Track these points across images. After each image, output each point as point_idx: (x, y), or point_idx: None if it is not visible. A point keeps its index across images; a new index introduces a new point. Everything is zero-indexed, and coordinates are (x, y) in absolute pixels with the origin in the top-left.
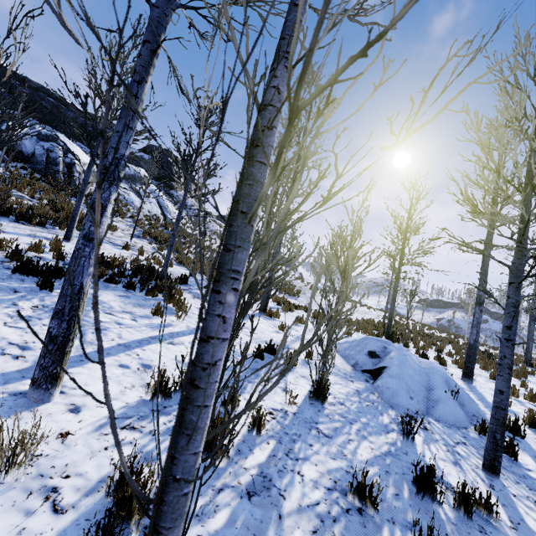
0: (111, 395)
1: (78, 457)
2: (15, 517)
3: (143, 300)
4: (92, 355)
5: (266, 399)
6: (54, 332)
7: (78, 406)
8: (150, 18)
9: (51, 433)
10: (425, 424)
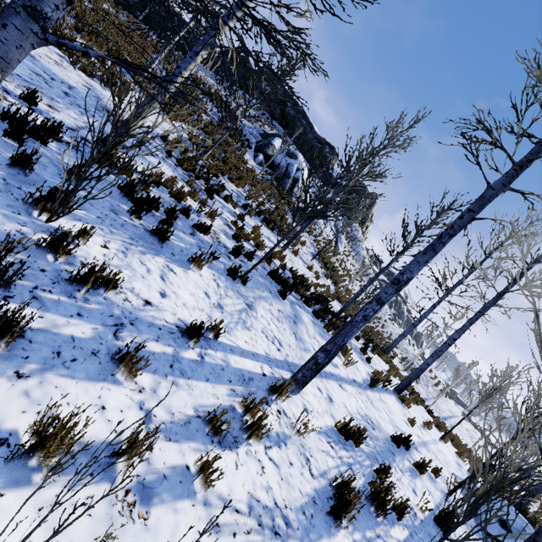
0: (318, 411)
1: (313, 446)
2: (299, 462)
3: (322, 331)
4: None
5: (401, 488)
6: (320, 360)
7: (306, 408)
8: (483, 195)
9: (300, 419)
10: None
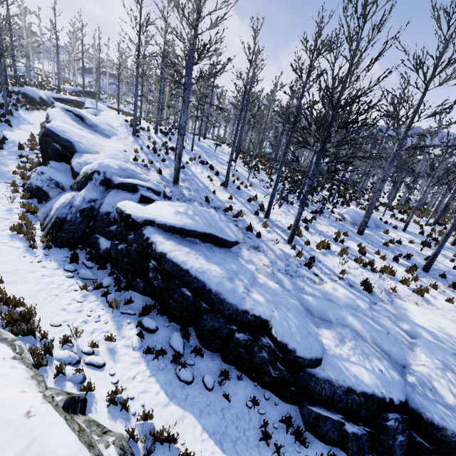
0: None
1: None
2: None
3: None
4: None
5: None
6: None
7: None
8: None
9: None
10: None
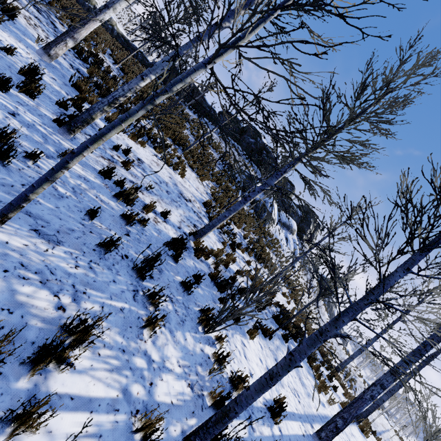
0: None
1: None
2: None
3: (308, 367)
4: (314, 417)
5: None
6: (339, 425)
7: None
8: None
9: None
10: None
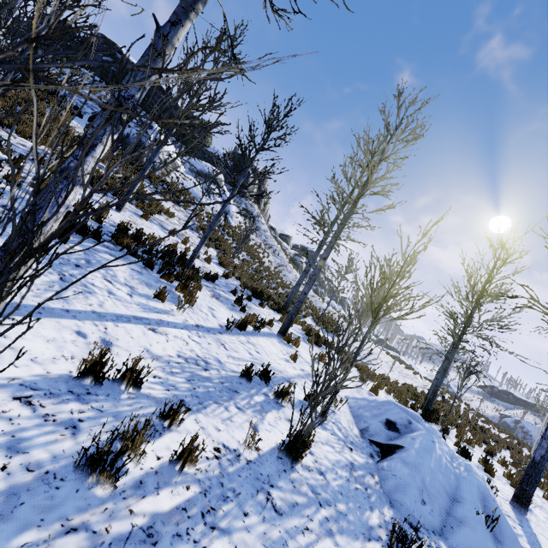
0: (39, 358)
1: None
2: None
3: (155, 281)
4: (56, 311)
5: (224, 429)
6: None
7: None
8: None
9: None
10: (431, 547)
